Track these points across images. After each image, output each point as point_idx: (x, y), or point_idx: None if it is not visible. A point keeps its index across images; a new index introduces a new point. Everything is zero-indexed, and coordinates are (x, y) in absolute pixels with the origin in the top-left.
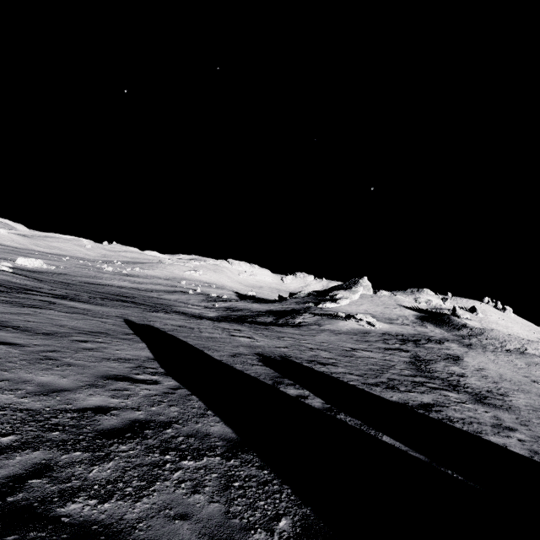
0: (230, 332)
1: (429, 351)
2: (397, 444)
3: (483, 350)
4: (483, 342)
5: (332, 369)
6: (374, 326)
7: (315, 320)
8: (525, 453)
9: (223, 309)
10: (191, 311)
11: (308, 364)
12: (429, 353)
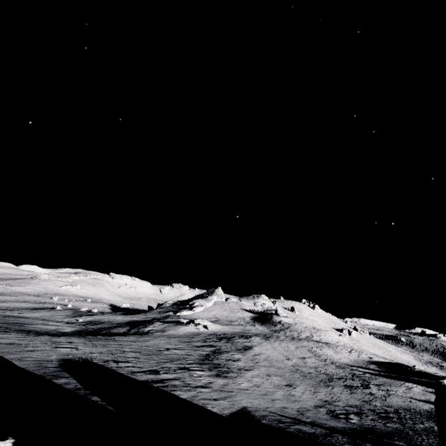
0: (59, 344)
1: (233, 345)
2: (98, 399)
3: (275, 340)
4: (286, 334)
5: (121, 364)
6: (207, 328)
7: (163, 327)
8: (186, 397)
9: (84, 323)
10: (45, 328)
11: (103, 363)
12: (230, 347)
